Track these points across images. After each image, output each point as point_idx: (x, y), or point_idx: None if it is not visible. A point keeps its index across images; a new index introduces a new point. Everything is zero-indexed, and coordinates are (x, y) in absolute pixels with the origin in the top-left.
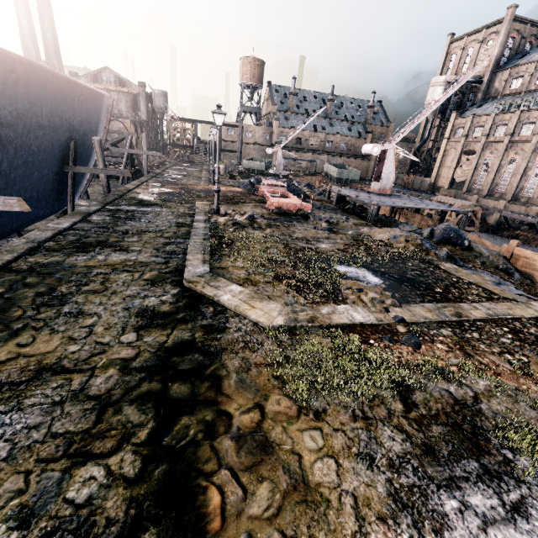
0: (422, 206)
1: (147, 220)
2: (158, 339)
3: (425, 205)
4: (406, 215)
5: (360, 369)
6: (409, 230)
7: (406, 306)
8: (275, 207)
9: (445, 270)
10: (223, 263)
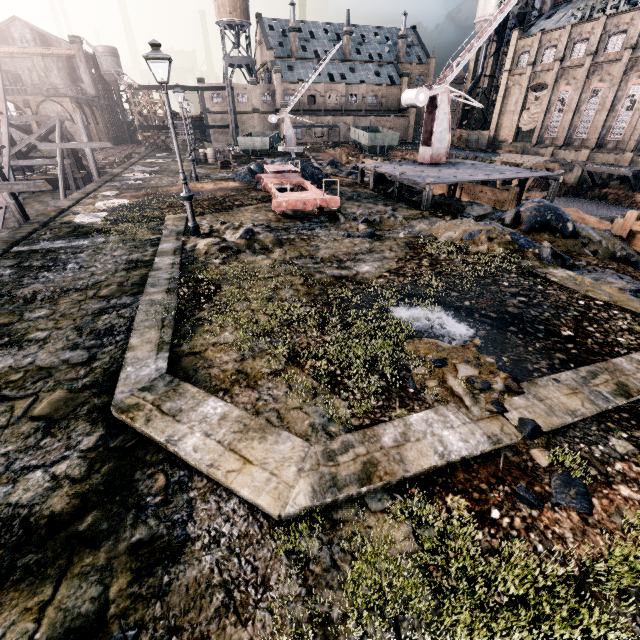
0: (496, 175)
1: (77, 265)
2: (11, 634)
3: (500, 173)
4: (470, 190)
5: (491, 623)
6: (481, 214)
7: (530, 388)
8: (285, 208)
9: (560, 284)
10: (197, 340)
